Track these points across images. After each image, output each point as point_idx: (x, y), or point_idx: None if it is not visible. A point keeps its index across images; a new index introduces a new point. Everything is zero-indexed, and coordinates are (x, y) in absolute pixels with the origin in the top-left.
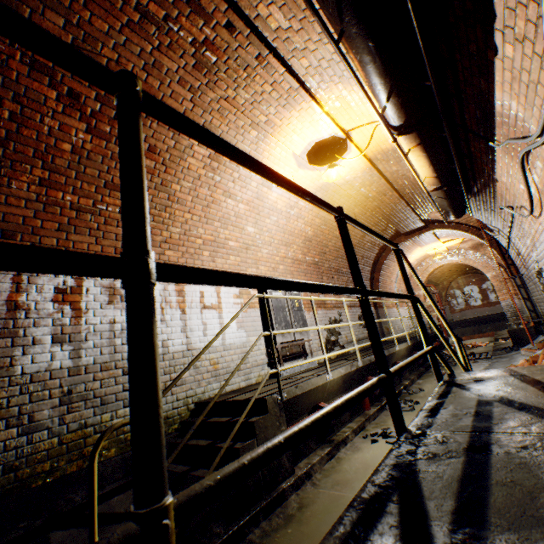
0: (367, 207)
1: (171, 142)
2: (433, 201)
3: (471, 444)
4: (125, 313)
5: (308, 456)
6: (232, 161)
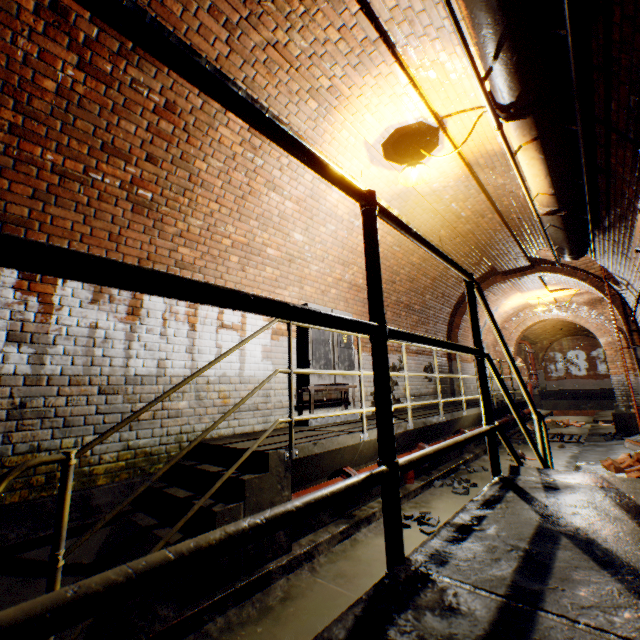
0: (457, 231)
1: (197, 100)
2: (545, 229)
3: (493, 632)
4: (113, 317)
5: (317, 531)
6: None
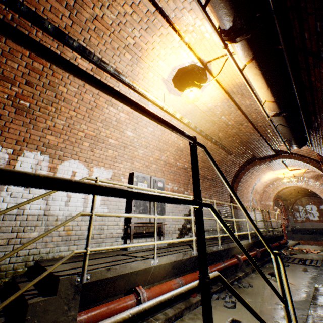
0: (228, 133)
1: (56, 51)
2: (275, 126)
3: None
4: None
5: None
6: (112, 77)
